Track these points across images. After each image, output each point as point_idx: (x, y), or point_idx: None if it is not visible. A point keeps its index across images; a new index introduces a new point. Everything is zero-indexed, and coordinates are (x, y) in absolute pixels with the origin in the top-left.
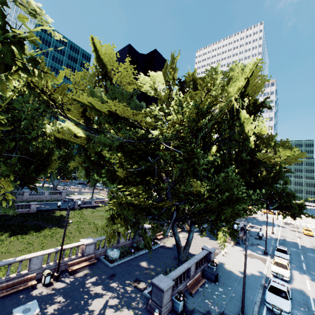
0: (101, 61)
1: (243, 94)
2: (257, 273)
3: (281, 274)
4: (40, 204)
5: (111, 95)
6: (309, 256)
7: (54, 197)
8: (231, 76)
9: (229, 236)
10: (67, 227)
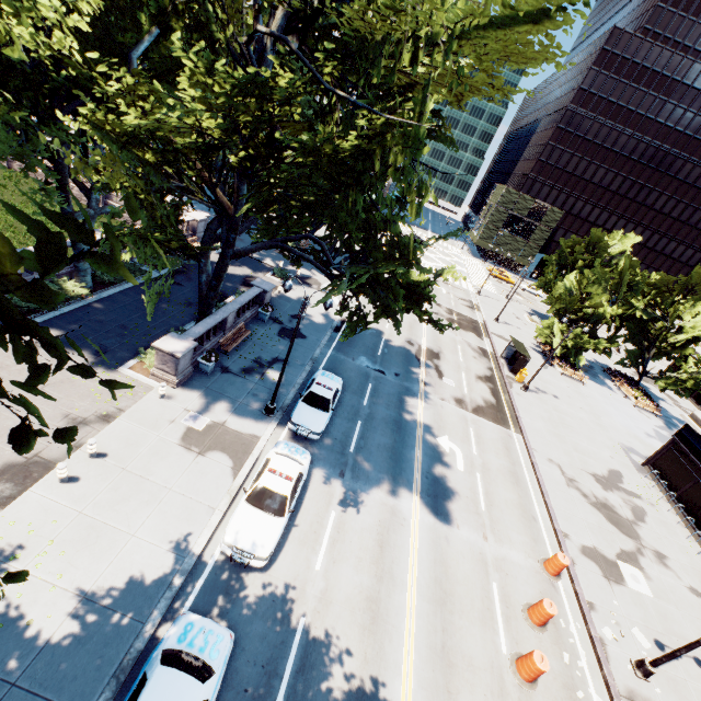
0: None
1: None
2: (162, 562)
3: (249, 553)
4: None
5: None
6: (386, 384)
7: None
8: None
9: None
10: None
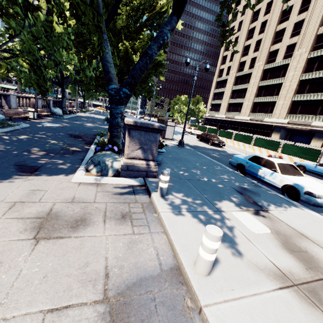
0: None
1: None
2: None
3: None
4: None
5: None
6: None
7: None
8: None
9: (143, 93)
10: None
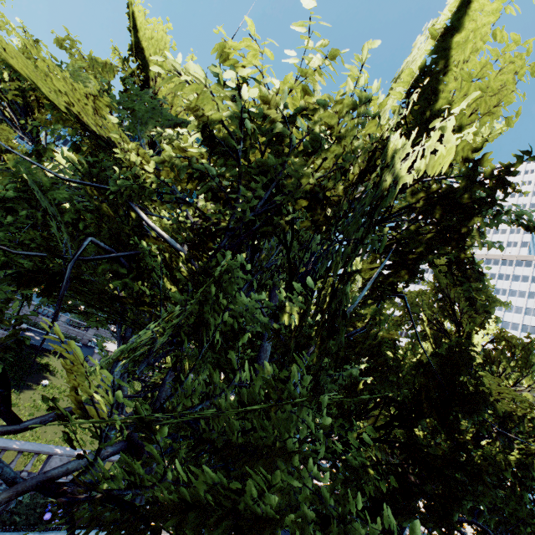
0: (142, 50)
1: (424, 109)
2: None
3: None
4: (38, 333)
5: (121, 103)
6: None
7: (72, 330)
8: (401, 71)
9: None
10: (26, 390)
